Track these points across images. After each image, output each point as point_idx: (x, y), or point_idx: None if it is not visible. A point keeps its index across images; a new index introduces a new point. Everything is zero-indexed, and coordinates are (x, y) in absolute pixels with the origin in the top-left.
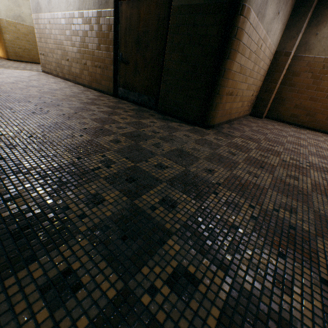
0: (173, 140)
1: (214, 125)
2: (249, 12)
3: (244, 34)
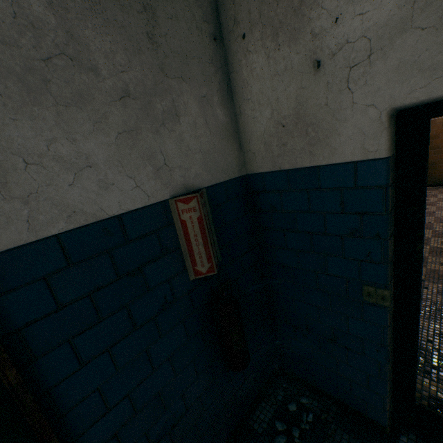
0: None
1: None
2: None
3: None
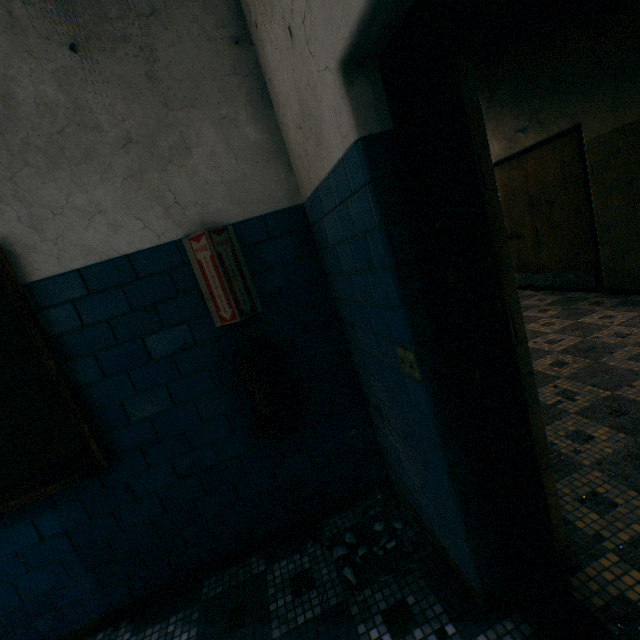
0: None
1: None
2: None
3: None
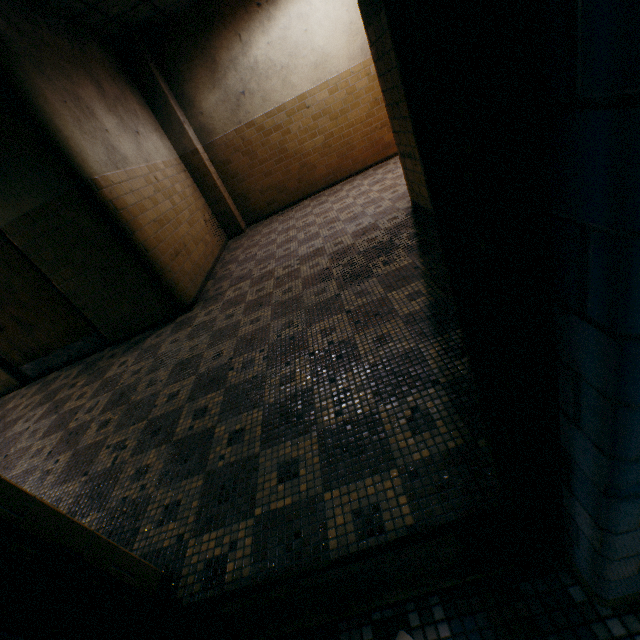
0: (165, 360)
1: (195, 298)
2: (106, 178)
3: (123, 198)
